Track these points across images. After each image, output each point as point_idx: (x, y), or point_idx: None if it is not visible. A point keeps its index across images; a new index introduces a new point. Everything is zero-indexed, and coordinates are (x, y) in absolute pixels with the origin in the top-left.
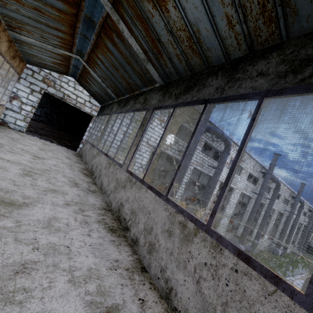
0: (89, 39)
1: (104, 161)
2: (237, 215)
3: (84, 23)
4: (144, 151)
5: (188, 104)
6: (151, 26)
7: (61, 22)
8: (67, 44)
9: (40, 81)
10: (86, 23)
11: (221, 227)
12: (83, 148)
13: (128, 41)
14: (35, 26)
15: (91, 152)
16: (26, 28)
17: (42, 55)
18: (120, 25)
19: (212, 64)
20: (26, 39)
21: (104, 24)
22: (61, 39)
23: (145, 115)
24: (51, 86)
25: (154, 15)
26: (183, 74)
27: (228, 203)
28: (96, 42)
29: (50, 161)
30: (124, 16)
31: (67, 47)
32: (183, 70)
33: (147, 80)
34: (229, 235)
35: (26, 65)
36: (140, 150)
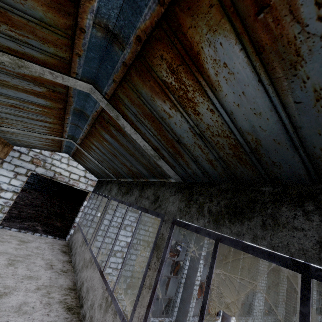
0: (81, 128)
1: (98, 286)
2: (271, 287)
3: (75, 115)
4: (150, 224)
5: (249, 249)
6: (167, 126)
7: (46, 115)
8: (56, 131)
9: (28, 162)
10: (77, 115)
11: (257, 311)
12: (74, 237)
13: (131, 135)
14: (16, 119)
15: (82, 252)
16: (6, 121)
17: (30, 140)
18: (119, 120)
19: (279, 180)
20: (8, 129)
21: (99, 117)
22: (48, 128)
23: (159, 227)
24: (40, 166)
25: (173, 115)
26: (216, 179)
27: (257, 273)
28: (89, 131)
29: (14, 297)
30: (126, 113)
31: (57, 133)
32: (218, 175)
33: (158, 173)
34: (269, 321)
35: (13, 147)
36: (145, 224)
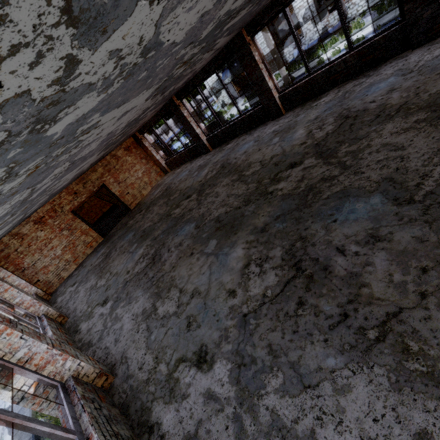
0: None
1: None
2: None
3: None
4: None
5: None
6: None
7: None
8: None
9: None
10: None
11: None
12: None
13: None
14: None
15: None
16: None
17: None
18: None
19: None
20: None
21: None
22: None
23: None
24: None
25: None
26: None
27: None
28: None
29: None
30: None
31: None
32: None
33: None
34: None
35: None
36: None
